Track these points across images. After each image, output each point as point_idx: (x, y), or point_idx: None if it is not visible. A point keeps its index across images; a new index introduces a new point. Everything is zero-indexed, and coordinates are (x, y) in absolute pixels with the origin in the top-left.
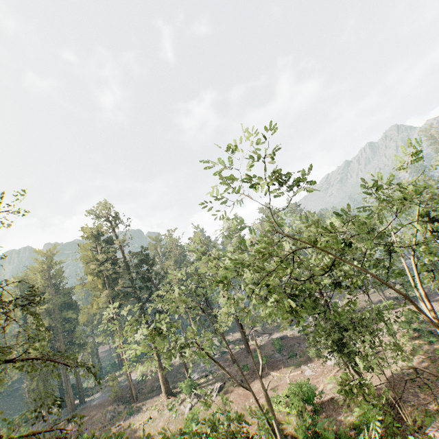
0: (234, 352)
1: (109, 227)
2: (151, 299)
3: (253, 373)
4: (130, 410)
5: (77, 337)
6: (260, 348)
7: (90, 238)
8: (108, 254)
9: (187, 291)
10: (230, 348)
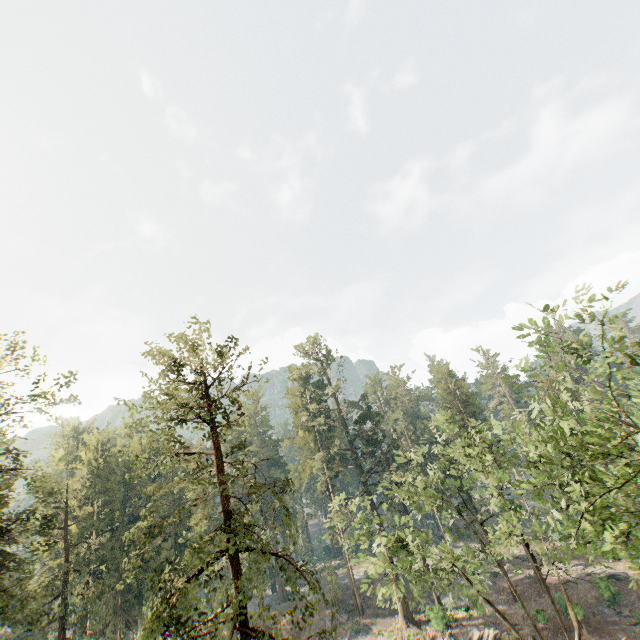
0: (513, 578)
1: (320, 369)
2: (377, 471)
3: (557, 630)
4: (355, 625)
5: (286, 505)
6: (566, 584)
7: (298, 380)
8: (320, 405)
9: (437, 479)
10: (506, 570)
